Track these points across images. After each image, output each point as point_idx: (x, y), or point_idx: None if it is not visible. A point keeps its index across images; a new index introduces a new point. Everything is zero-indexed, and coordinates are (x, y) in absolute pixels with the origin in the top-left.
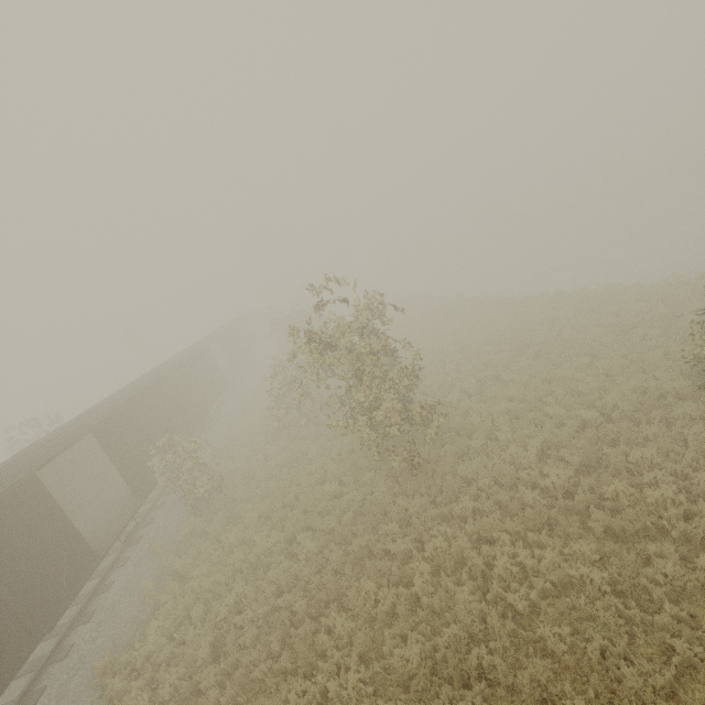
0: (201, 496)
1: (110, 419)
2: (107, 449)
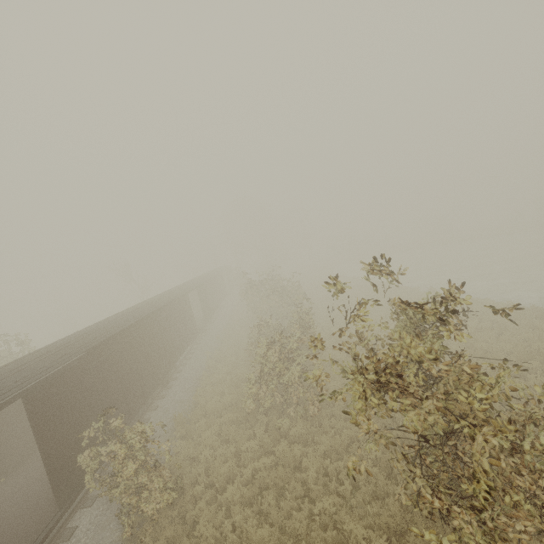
0: (147, 515)
1: (58, 374)
2: (36, 424)
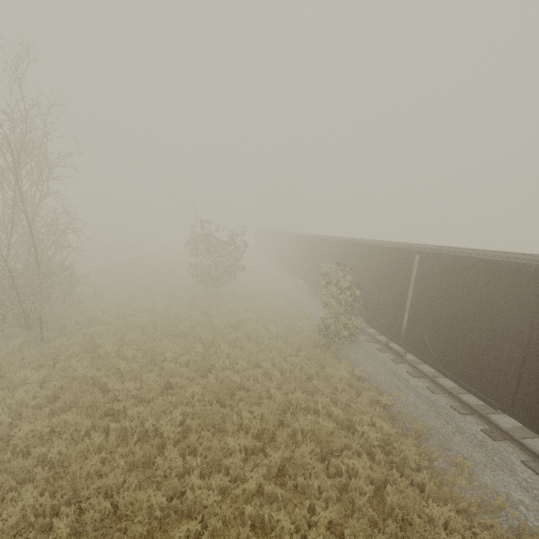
0: None
1: None
2: None
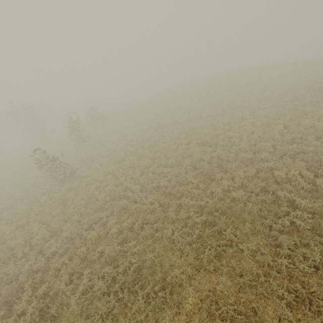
0: None
1: None
2: None
